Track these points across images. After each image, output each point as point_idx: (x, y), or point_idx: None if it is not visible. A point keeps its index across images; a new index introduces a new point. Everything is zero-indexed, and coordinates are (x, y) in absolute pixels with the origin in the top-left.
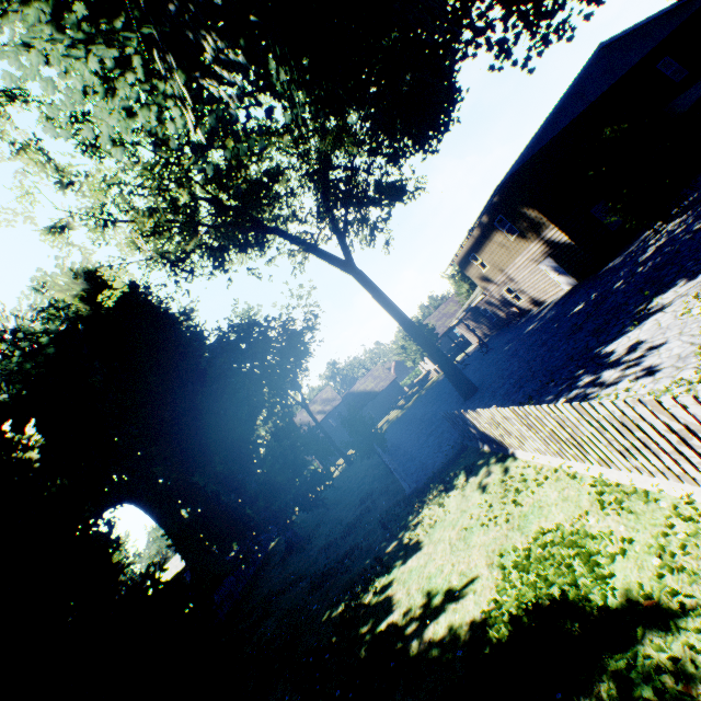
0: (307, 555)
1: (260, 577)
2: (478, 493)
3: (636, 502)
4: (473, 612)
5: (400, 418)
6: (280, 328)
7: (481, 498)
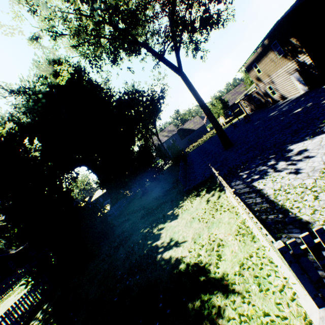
0: (148, 199)
1: (132, 202)
2: (205, 203)
3: (249, 238)
4: (179, 254)
5: (199, 147)
6: (148, 96)
7: (204, 207)
